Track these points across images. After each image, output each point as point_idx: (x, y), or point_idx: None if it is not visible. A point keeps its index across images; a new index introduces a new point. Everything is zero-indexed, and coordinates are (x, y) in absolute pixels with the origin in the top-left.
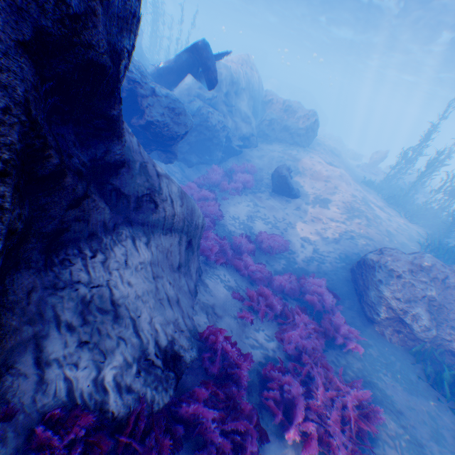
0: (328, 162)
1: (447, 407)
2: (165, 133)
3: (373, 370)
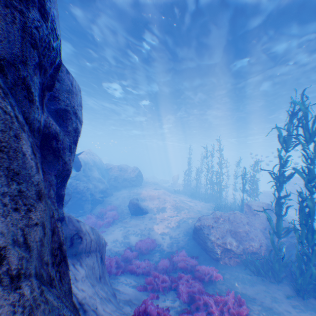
0: (154, 188)
1: (269, 281)
2: None
3: (232, 284)
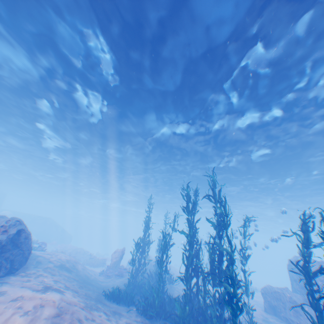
0: (43, 288)
1: None
2: None
3: None
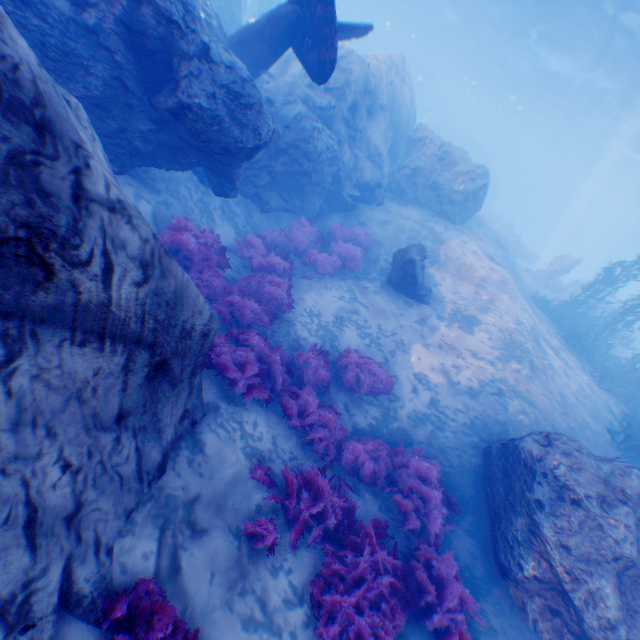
0: (489, 256)
1: None
2: (213, 136)
3: None
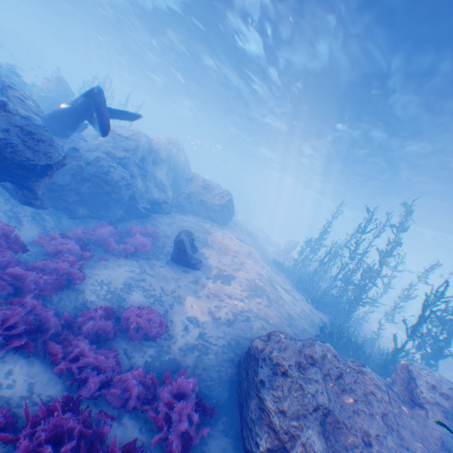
0: (240, 239)
1: None
2: (9, 155)
3: None
